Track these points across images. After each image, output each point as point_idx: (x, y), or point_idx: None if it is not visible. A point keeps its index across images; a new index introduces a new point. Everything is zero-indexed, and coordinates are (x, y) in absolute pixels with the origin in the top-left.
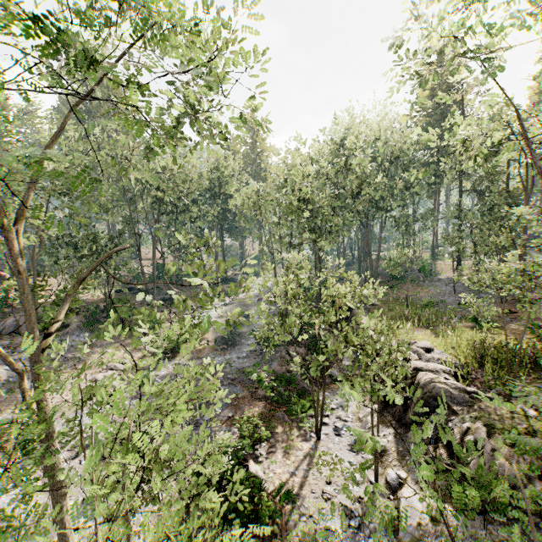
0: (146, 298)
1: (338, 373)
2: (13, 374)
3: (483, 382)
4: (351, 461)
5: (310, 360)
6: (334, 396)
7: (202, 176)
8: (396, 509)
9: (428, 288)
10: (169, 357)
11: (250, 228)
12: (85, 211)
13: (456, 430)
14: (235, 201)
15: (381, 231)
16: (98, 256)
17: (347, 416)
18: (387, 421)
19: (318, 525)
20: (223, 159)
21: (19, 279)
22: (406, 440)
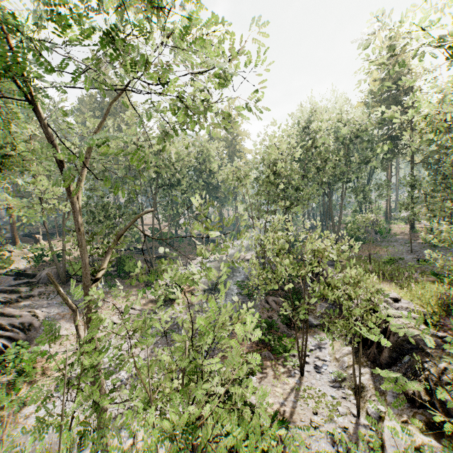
0: (167, 252)
1: (313, 319)
2: (48, 315)
3: (451, 328)
4: (333, 396)
5: (298, 305)
6: (311, 339)
7: (191, 156)
8: (380, 439)
9: (386, 247)
10: (168, 304)
11: (227, 198)
12: (101, 186)
13: (431, 370)
14: (217, 176)
15: (342, 199)
16: (111, 221)
17: (325, 356)
18: (362, 361)
19: (310, 449)
20: (206, 143)
21: (80, 235)
22: (382, 379)
